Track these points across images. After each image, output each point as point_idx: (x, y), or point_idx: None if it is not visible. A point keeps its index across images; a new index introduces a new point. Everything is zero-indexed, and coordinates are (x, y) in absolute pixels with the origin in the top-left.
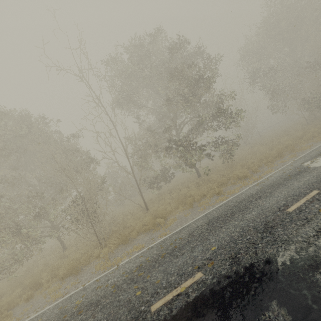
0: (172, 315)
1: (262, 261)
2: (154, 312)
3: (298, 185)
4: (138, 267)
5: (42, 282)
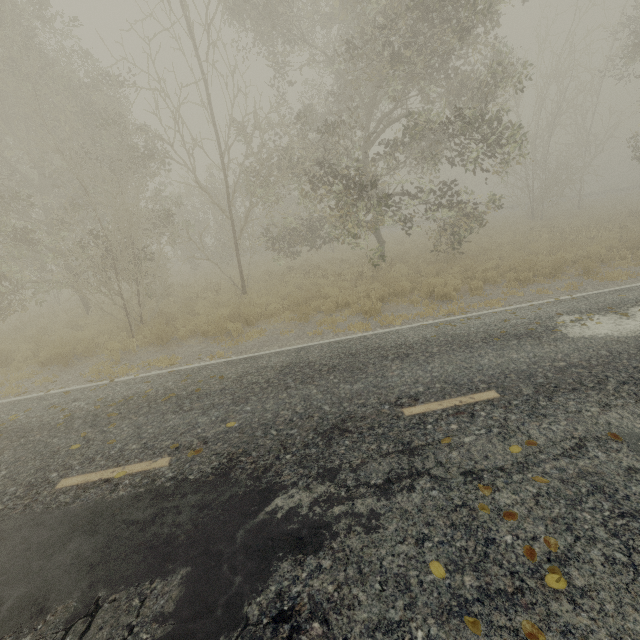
0: (67, 509)
1: (256, 488)
2: (57, 490)
3: (486, 364)
4: (125, 399)
5: (16, 357)
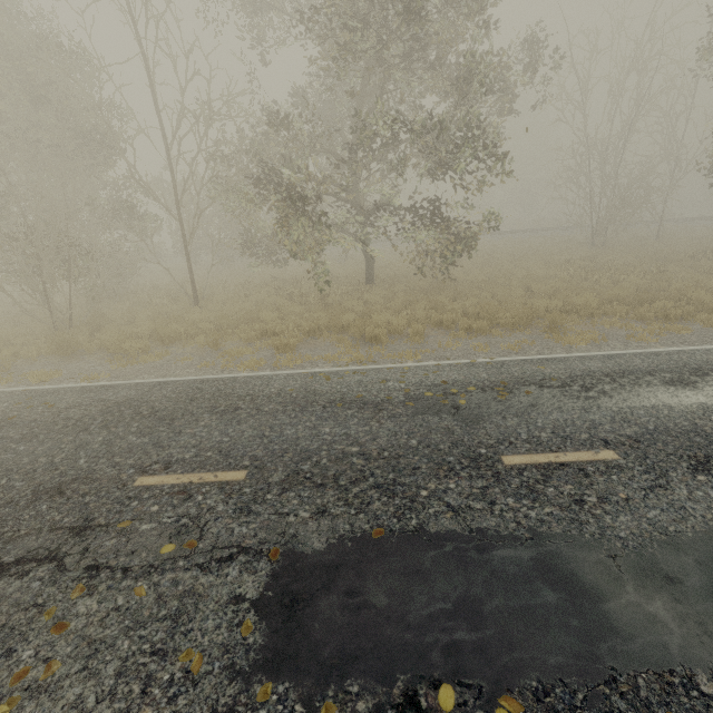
0: None
1: None
2: None
3: (286, 436)
4: None
5: None
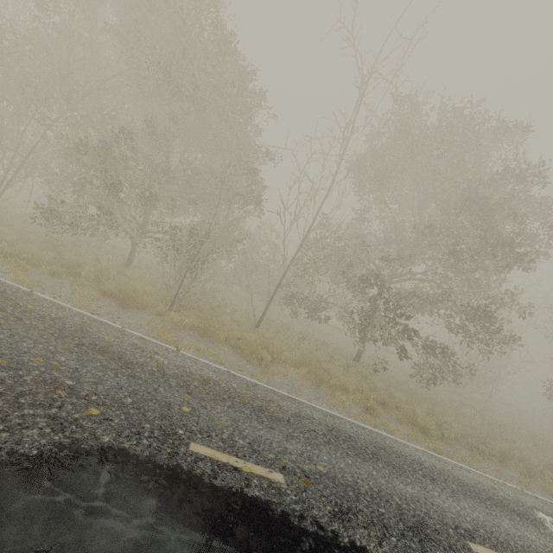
0: (213, 482)
1: None
2: (193, 453)
3: (510, 530)
4: (203, 379)
5: (82, 273)
